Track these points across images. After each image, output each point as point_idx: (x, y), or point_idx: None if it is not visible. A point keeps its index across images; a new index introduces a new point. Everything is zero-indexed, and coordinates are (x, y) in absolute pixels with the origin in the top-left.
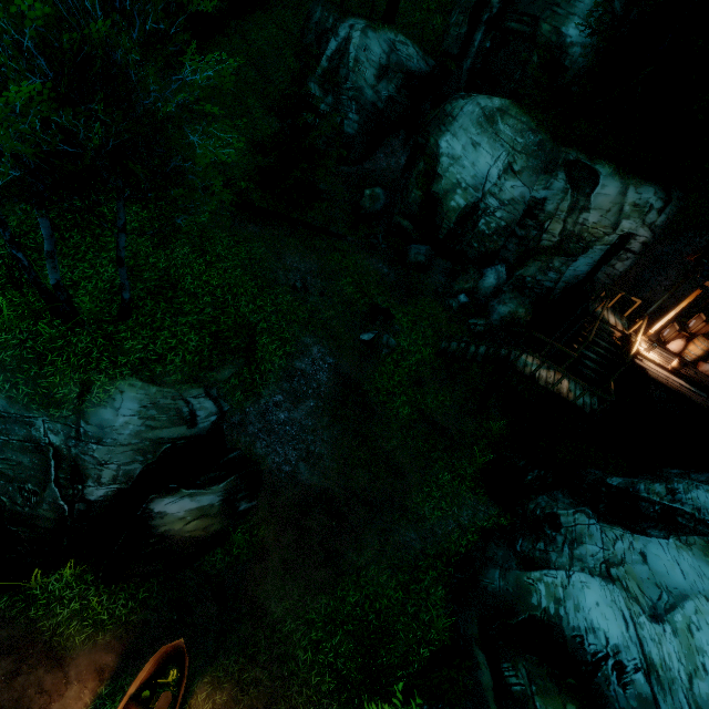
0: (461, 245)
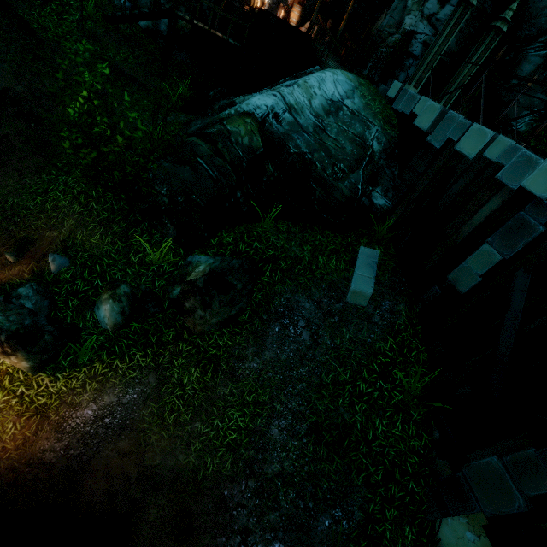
0: None
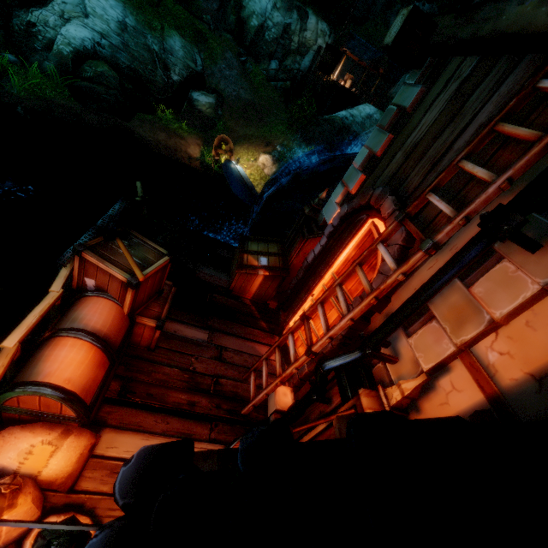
0: (258, 48)
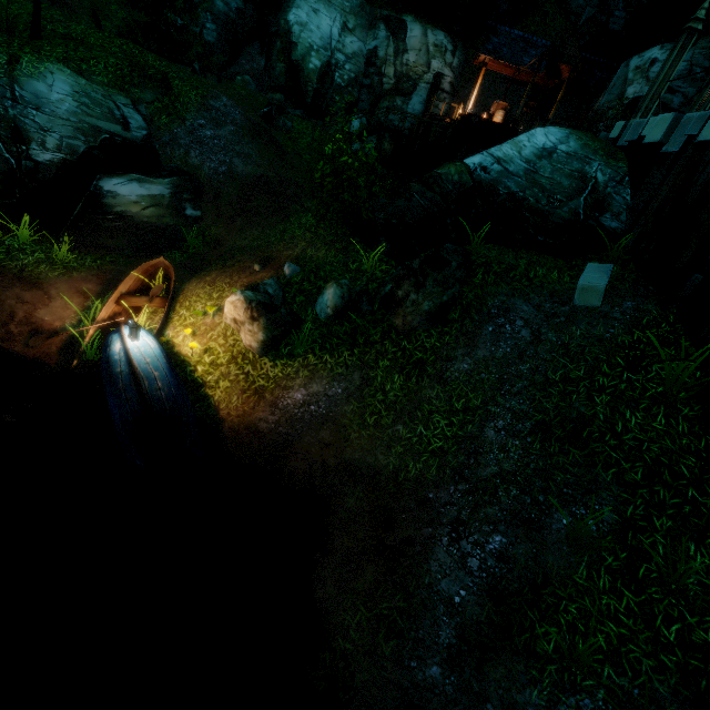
0: (326, 102)
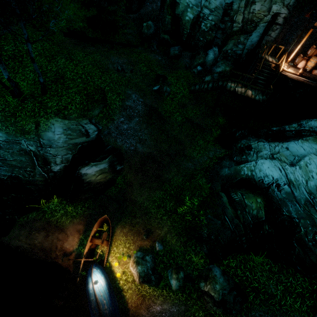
0: (194, 41)
